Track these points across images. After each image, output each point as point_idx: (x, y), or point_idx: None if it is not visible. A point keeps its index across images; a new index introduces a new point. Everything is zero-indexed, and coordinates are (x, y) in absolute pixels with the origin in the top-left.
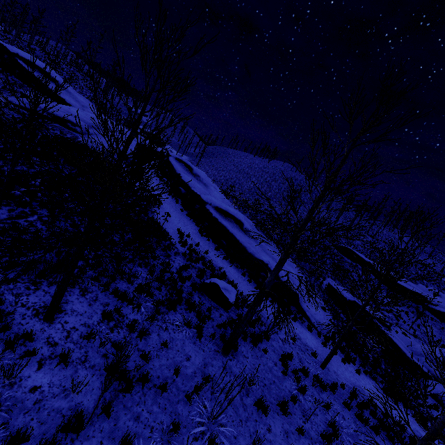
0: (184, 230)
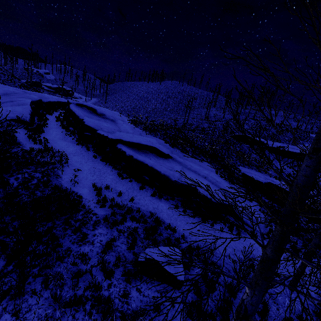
0: (101, 181)
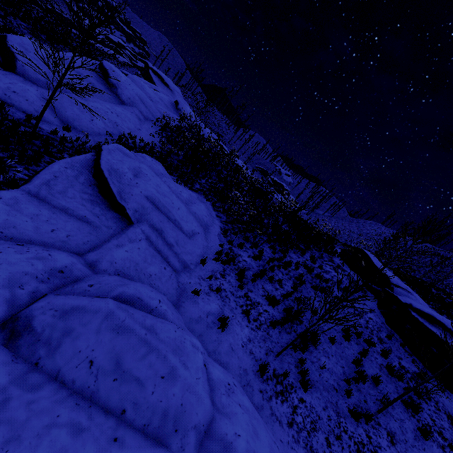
0: None
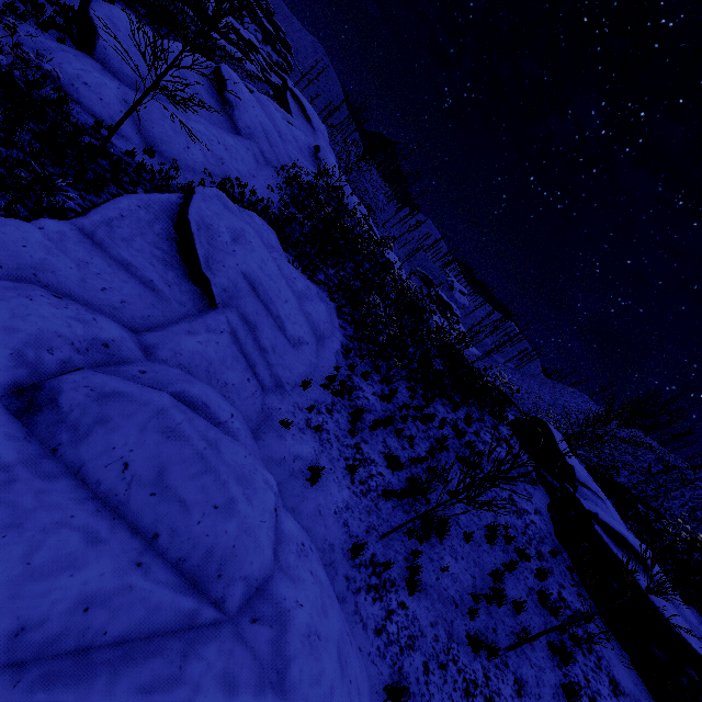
0: None
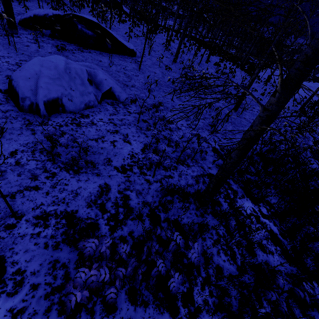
0: None
